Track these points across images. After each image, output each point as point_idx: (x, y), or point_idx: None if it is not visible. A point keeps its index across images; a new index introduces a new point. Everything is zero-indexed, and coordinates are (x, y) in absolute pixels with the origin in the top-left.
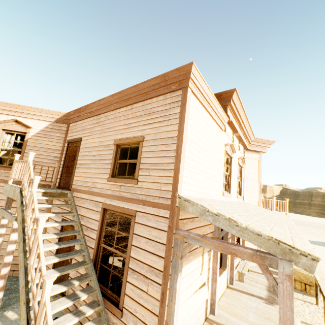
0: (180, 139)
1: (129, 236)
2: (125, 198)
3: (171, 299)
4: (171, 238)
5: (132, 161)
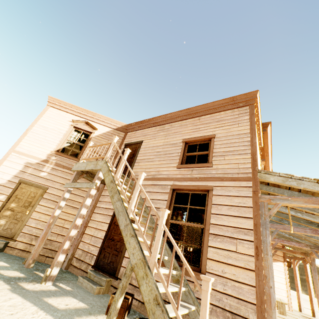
0: (253, 134)
1: (208, 206)
2: (199, 178)
3: (266, 253)
4: (258, 201)
5: (202, 153)
